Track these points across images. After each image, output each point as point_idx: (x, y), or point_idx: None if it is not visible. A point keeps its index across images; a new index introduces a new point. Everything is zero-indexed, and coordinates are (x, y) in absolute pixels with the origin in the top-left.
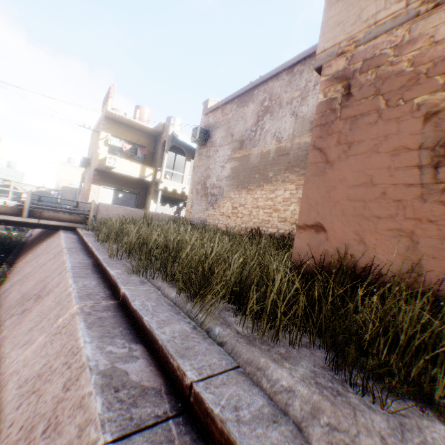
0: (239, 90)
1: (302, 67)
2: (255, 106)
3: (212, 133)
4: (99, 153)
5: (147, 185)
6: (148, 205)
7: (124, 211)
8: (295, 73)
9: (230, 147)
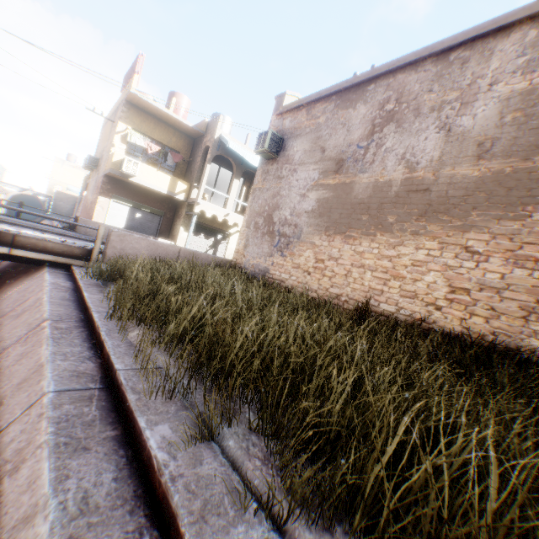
0: (342, 81)
1: (465, 53)
2: (369, 108)
3: (288, 144)
4: (114, 152)
5: (176, 205)
6: (175, 233)
7: (148, 245)
8: (450, 61)
9: (318, 167)
